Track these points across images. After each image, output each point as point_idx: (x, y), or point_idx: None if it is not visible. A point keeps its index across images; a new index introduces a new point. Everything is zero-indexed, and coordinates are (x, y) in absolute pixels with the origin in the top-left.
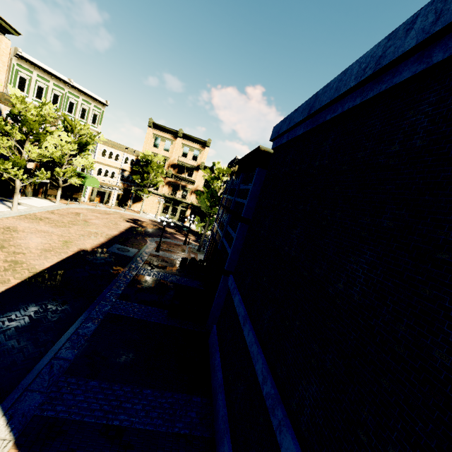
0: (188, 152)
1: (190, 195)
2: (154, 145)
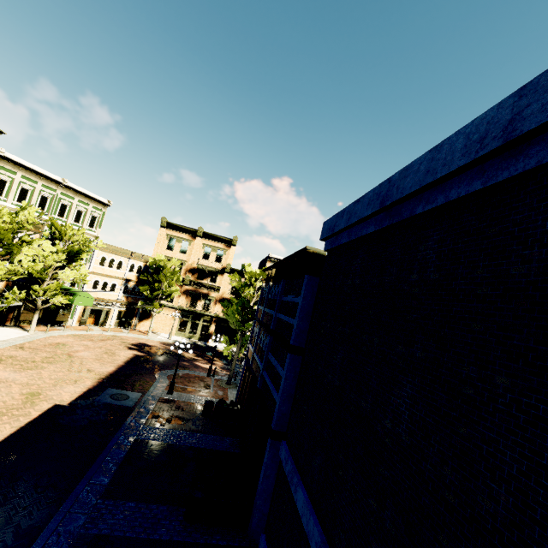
0: (210, 253)
1: (214, 305)
2: (167, 248)
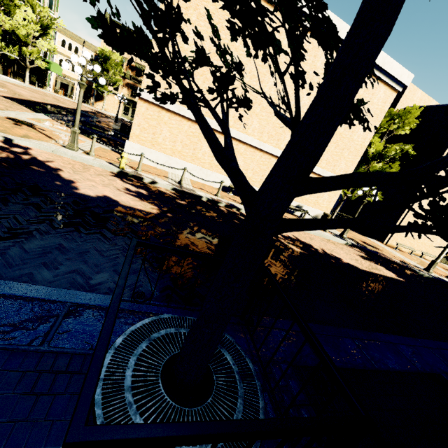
0: None
1: None
2: None
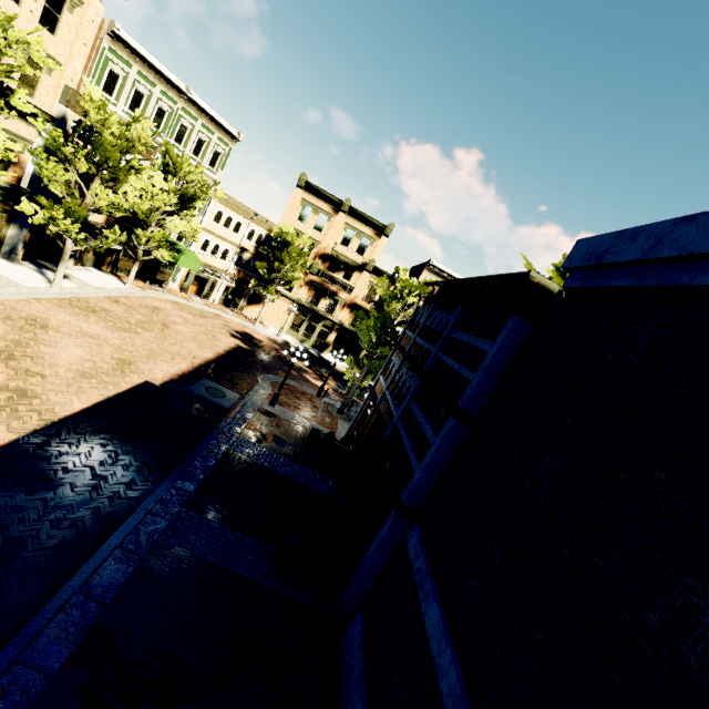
0: (352, 238)
1: (341, 309)
2: (299, 218)
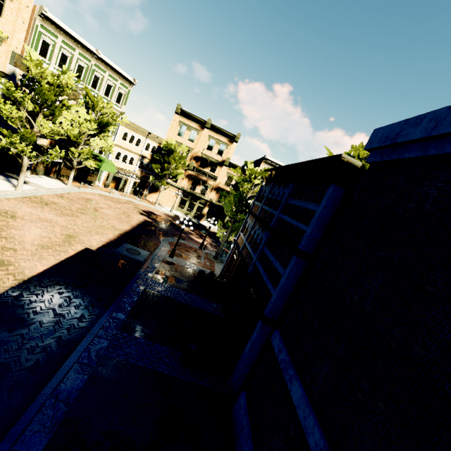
0: (214, 145)
1: (210, 191)
2: (178, 134)
